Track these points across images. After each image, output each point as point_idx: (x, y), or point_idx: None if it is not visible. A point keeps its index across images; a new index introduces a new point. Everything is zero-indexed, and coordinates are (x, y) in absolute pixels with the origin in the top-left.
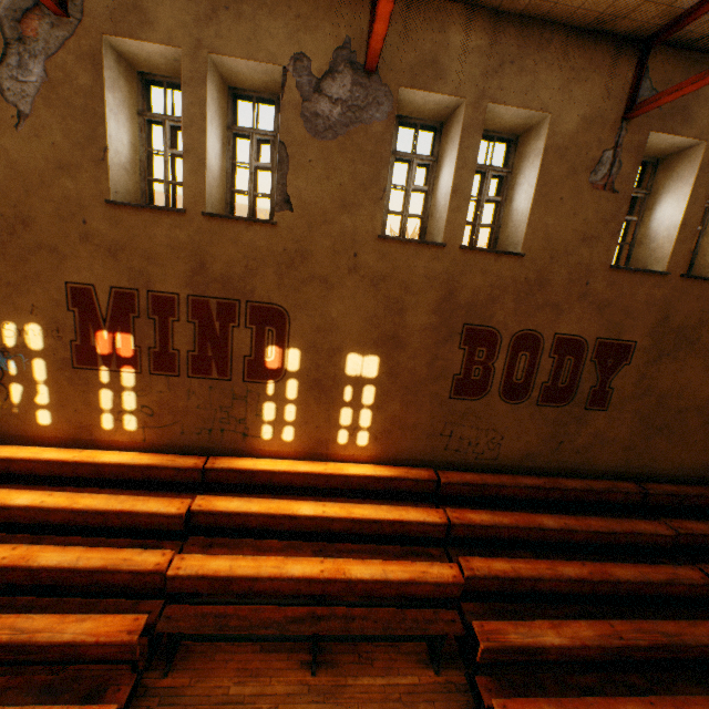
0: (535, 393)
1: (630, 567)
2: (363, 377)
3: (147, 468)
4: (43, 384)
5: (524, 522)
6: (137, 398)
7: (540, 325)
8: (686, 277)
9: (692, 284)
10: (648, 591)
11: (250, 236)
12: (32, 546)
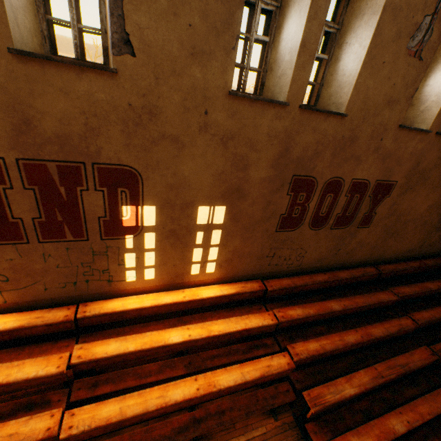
0: (331, 221)
1: (379, 326)
2: (212, 224)
3: (15, 330)
4: None
5: (322, 310)
6: None
7: (344, 173)
8: (438, 134)
9: (440, 139)
10: (388, 337)
11: (85, 86)
12: None
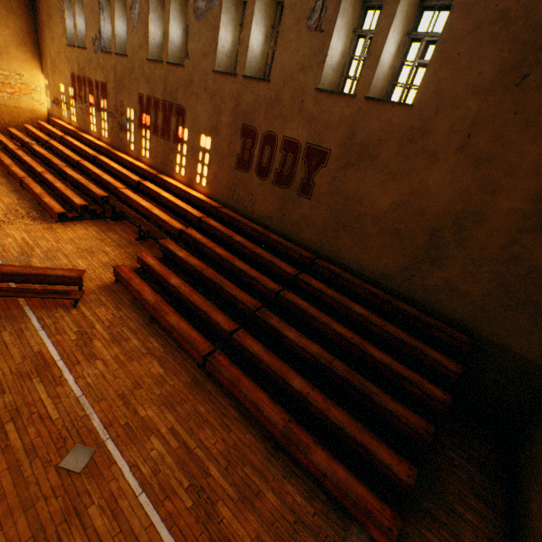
0: (272, 176)
1: (248, 267)
2: (206, 148)
3: (144, 170)
4: (133, 134)
5: (228, 233)
6: (150, 144)
7: (276, 129)
8: (368, 99)
9: (375, 106)
10: (246, 279)
11: (178, 73)
12: (106, 175)
